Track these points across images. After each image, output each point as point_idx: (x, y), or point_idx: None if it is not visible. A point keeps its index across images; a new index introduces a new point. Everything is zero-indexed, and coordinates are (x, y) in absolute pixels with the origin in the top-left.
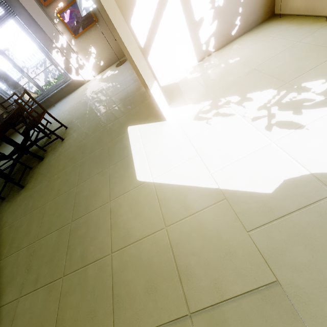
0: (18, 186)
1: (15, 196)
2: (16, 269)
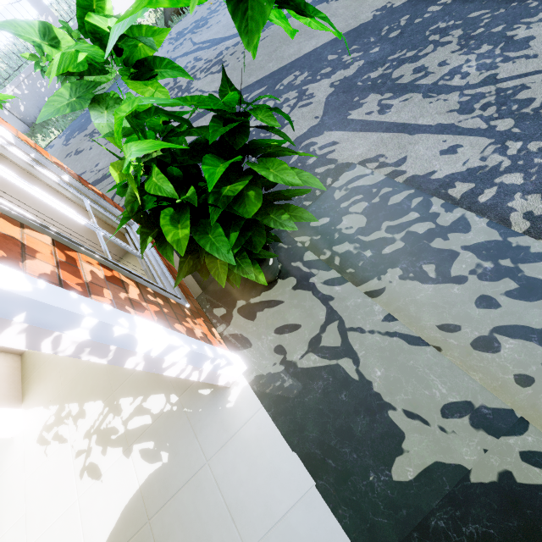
0: None
1: None
2: None
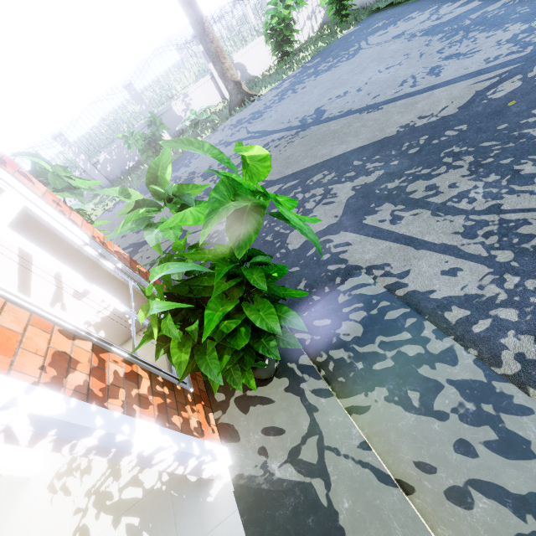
0: None
1: None
2: None
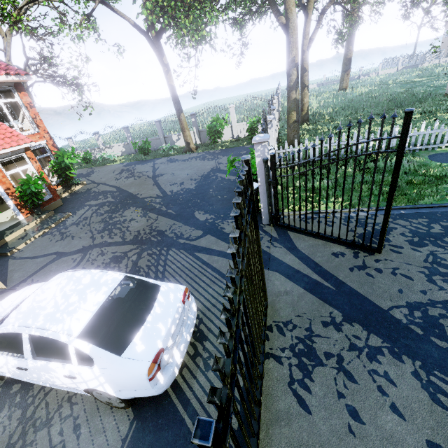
0: None
1: None
2: None
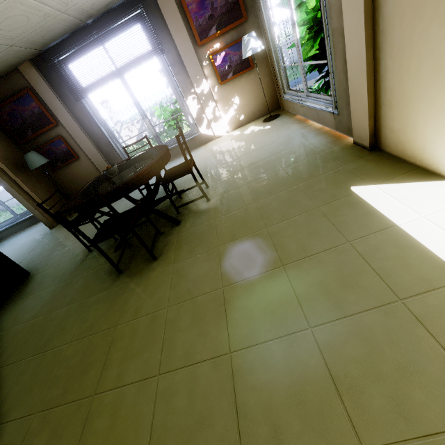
0: (143, 257)
1: (142, 270)
2: (201, 401)
